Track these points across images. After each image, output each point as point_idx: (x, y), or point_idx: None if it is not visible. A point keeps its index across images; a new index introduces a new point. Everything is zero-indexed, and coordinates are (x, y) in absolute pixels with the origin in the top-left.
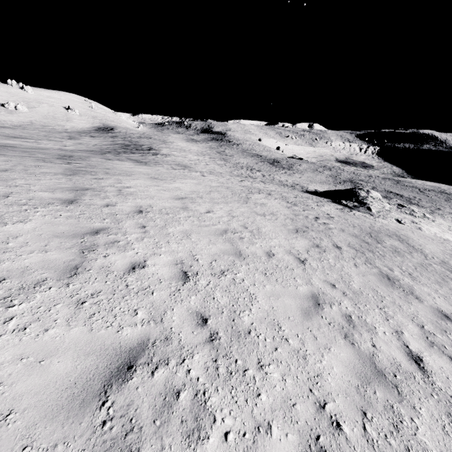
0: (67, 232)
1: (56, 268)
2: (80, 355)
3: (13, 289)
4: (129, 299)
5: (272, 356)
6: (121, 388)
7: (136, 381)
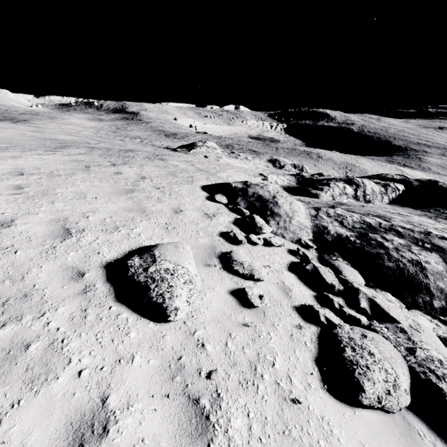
0: None
1: None
2: None
3: None
4: None
5: None
6: None
7: None
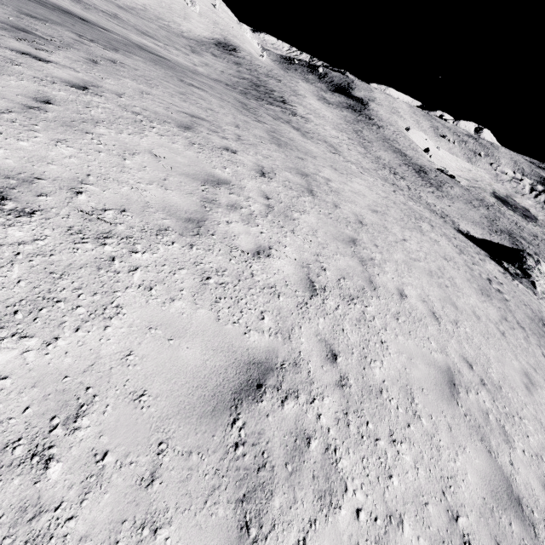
0: (337, 235)
1: (361, 277)
2: (425, 364)
3: (355, 290)
4: (418, 326)
5: (523, 413)
6: (459, 397)
7: (463, 395)
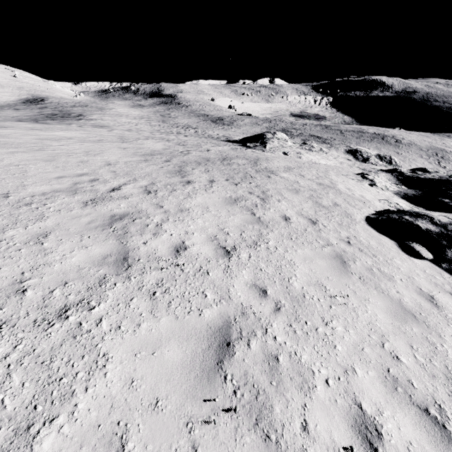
0: None
1: None
2: None
3: None
4: None
5: (1, 185)
6: None
7: None
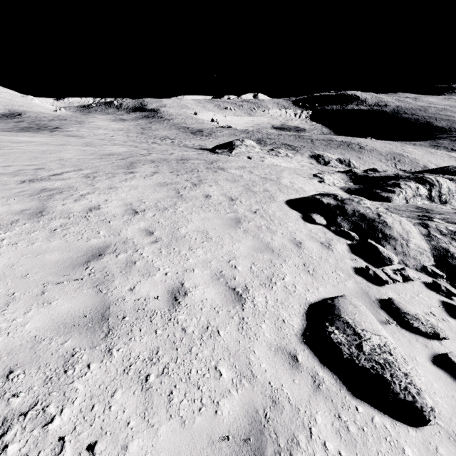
0: None
1: None
2: None
3: None
4: None
5: None
6: None
7: None
